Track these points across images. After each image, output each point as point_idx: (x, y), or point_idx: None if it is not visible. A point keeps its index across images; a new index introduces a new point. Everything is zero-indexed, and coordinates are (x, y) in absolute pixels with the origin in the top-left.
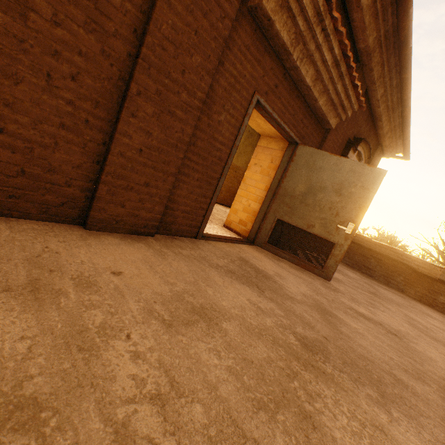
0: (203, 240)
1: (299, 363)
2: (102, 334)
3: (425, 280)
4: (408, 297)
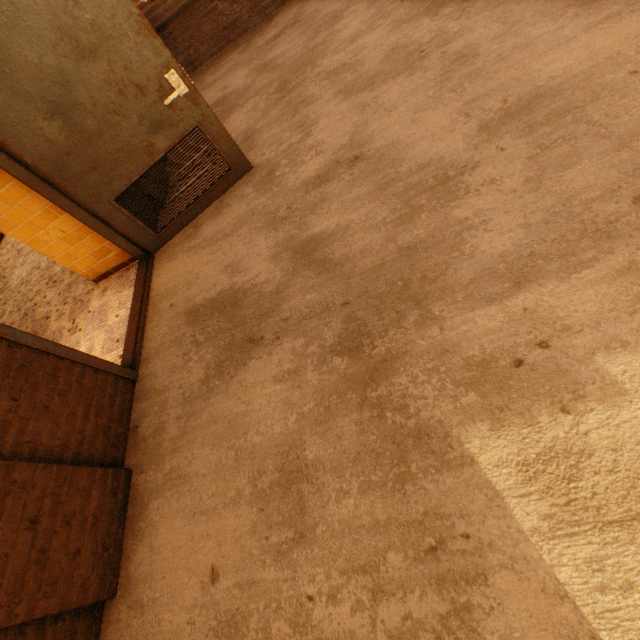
0: (140, 367)
1: (369, 386)
2: (304, 629)
3: None
4: (298, 8)
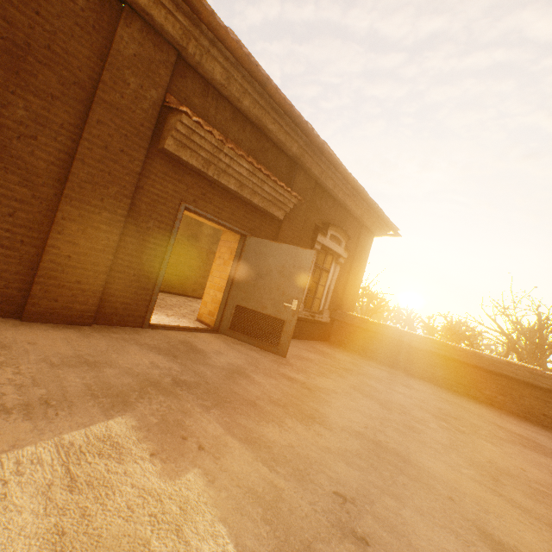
0: (151, 329)
1: (155, 388)
2: None
3: (422, 355)
4: (405, 375)
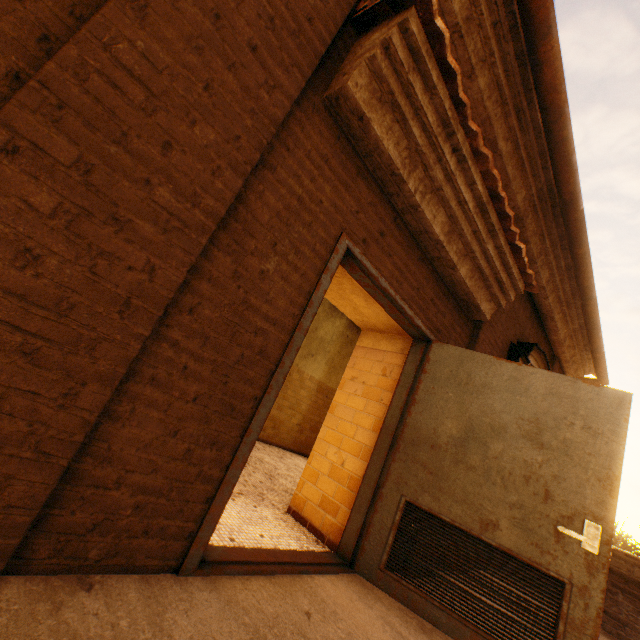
0: (201, 575)
1: None
2: None
3: None
4: None
